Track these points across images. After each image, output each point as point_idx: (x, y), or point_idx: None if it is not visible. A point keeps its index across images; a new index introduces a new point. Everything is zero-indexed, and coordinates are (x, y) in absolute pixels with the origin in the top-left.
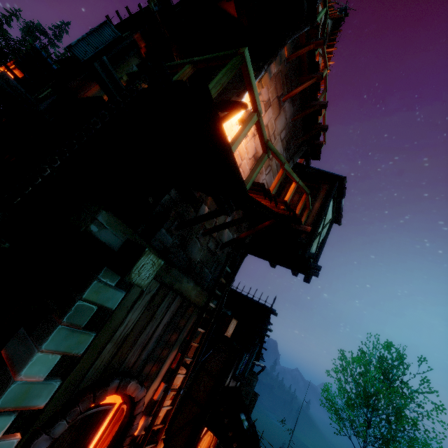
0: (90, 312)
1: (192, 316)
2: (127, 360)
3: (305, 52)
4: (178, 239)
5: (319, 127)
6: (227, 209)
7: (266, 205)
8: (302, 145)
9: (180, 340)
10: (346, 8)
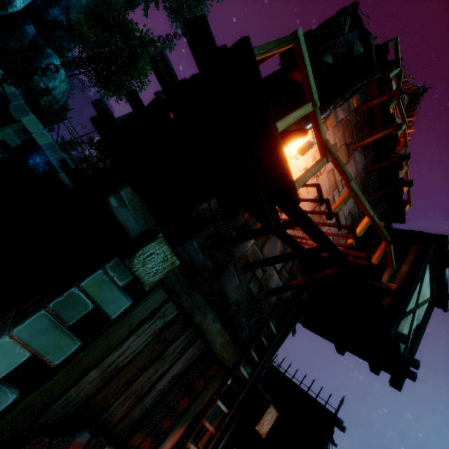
0: (83, 309)
1: (215, 381)
2: (112, 409)
3: (377, 105)
4: (211, 261)
5: (400, 181)
6: (270, 216)
7: (326, 234)
8: (378, 202)
9: (191, 413)
10: (424, 87)
